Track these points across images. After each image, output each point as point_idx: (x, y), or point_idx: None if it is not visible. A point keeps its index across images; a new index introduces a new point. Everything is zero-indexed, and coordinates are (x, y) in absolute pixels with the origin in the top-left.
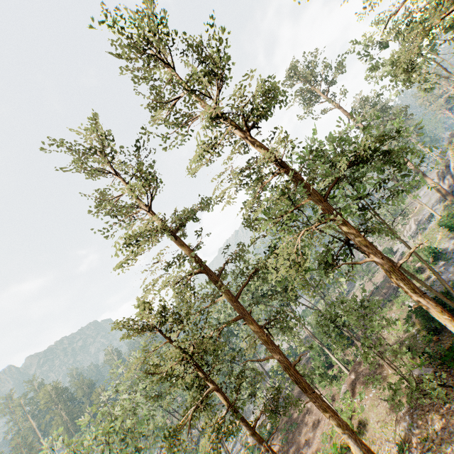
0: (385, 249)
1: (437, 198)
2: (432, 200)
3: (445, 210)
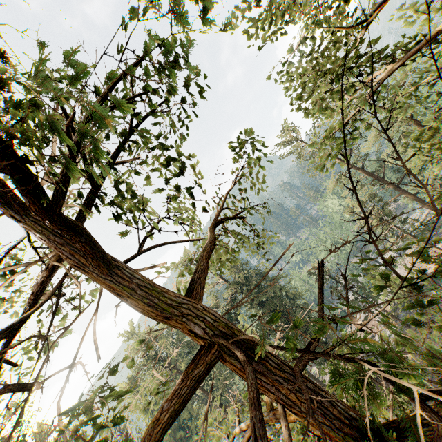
0: None
1: None
2: None
3: None
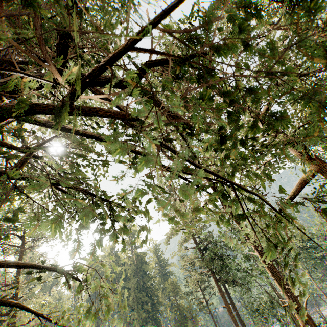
0: None
1: None
2: None
3: None
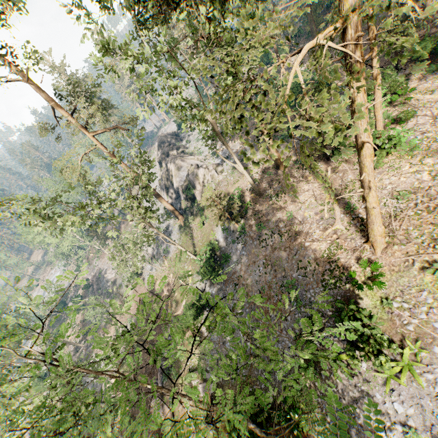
0: (132, 274)
1: (165, 209)
2: (160, 209)
3: (183, 233)
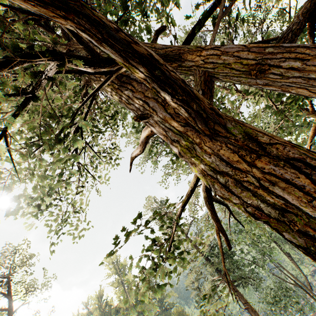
0: None
1: None
2: None
3: None
